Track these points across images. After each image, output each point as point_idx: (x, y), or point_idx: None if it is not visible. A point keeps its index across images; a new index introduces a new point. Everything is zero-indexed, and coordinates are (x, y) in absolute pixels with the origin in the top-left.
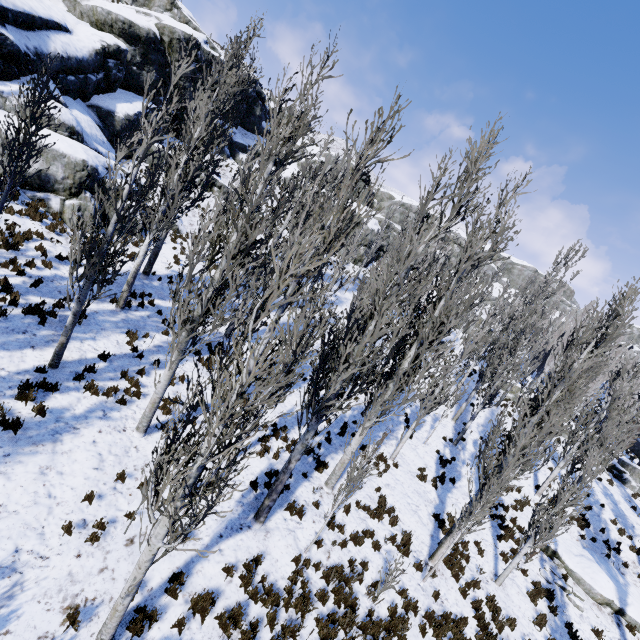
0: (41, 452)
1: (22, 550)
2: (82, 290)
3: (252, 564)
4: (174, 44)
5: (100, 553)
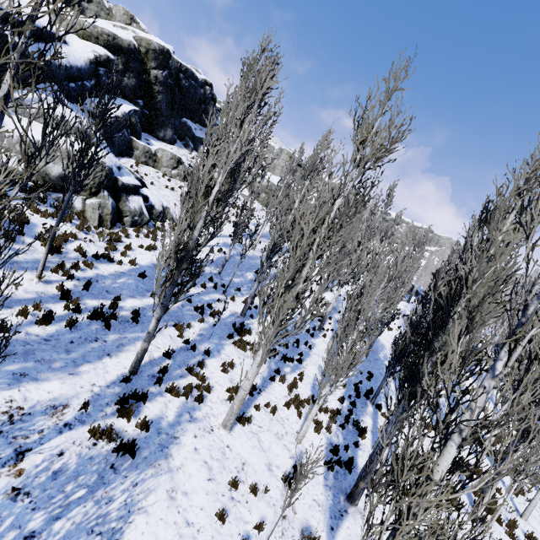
0: (160, 473)
1: None
2: (167, 295)
3: None
4: (150, 54)
5: None
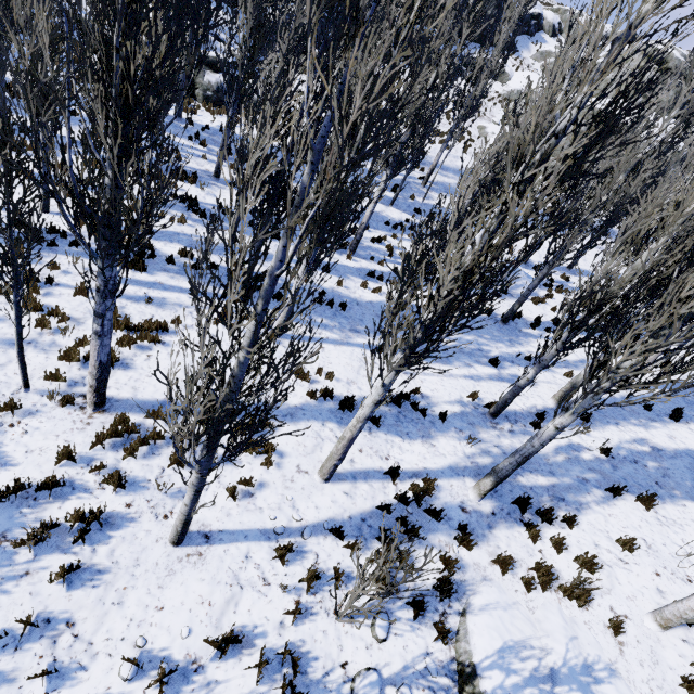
0: None
1: None
2: None
3: None
4: None
5: None
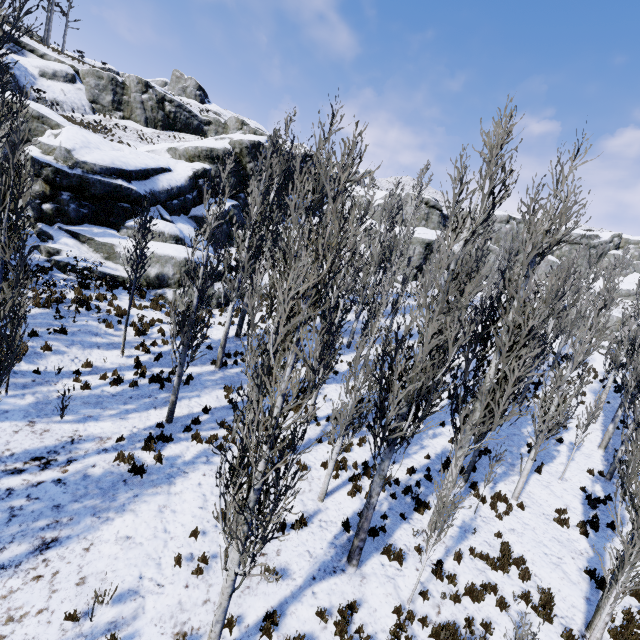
0: (160, 493)
1: (144, 577)
2: (181, 355)
3: (345, 610)
4: (244, 152)
5: (204, 585)
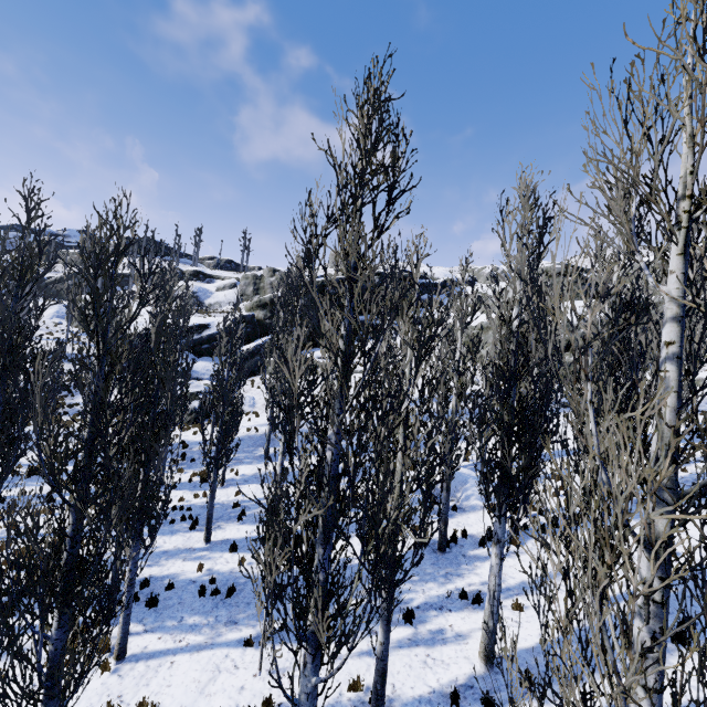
0: None
1: None
2: None
3: None
4: None
5: None
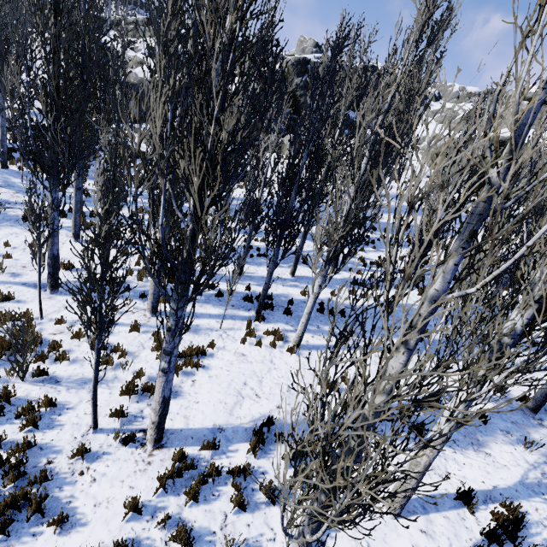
0: (24, 229)
1: None
2: None
3: None
4: (290, 70)
5: None
